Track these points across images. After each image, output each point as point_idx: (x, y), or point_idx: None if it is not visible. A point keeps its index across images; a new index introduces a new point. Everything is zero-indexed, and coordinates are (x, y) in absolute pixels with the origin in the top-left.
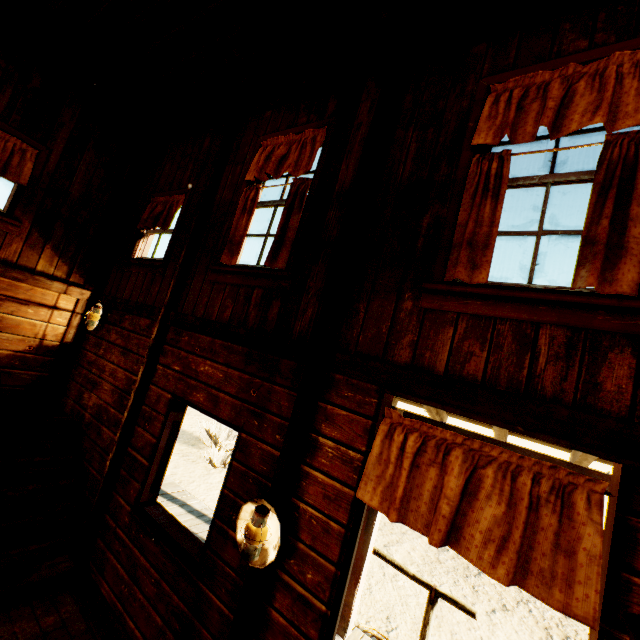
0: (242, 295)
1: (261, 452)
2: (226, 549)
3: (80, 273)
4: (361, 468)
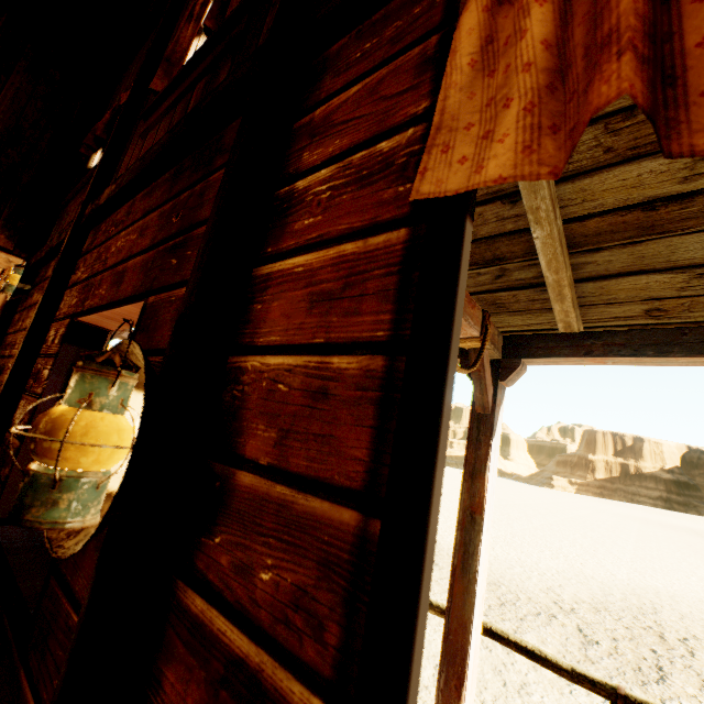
0: (178, 111)
1: (175, 306)
2: (81, 563)
3: (7, 234)
4: (421, 153)
